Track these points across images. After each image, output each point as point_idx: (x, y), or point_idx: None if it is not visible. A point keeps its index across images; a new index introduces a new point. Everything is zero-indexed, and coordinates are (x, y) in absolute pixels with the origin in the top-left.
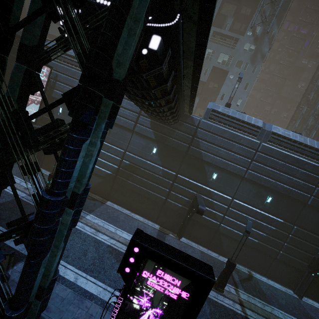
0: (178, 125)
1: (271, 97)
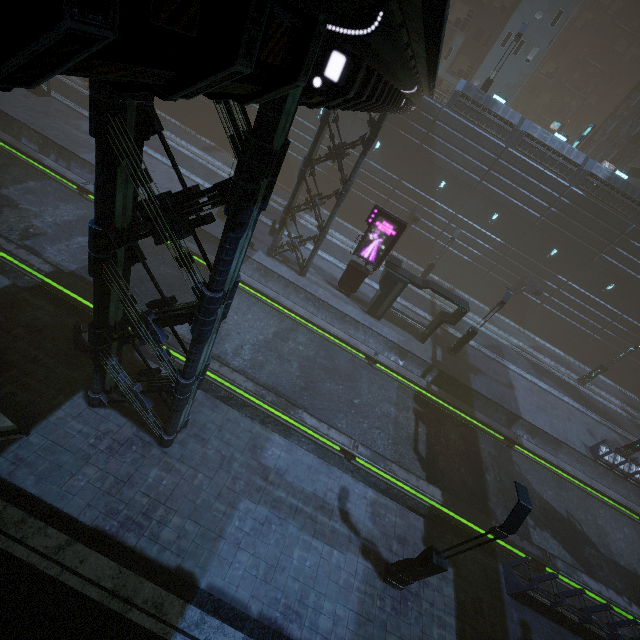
0: (412, 114)
1: (639, 16)
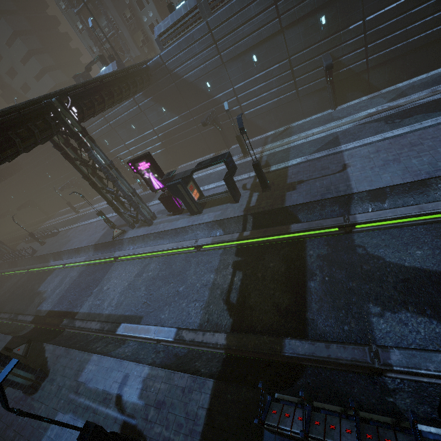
0: (155, 78)
1: None
